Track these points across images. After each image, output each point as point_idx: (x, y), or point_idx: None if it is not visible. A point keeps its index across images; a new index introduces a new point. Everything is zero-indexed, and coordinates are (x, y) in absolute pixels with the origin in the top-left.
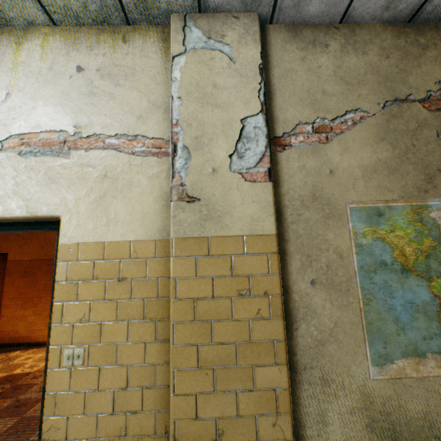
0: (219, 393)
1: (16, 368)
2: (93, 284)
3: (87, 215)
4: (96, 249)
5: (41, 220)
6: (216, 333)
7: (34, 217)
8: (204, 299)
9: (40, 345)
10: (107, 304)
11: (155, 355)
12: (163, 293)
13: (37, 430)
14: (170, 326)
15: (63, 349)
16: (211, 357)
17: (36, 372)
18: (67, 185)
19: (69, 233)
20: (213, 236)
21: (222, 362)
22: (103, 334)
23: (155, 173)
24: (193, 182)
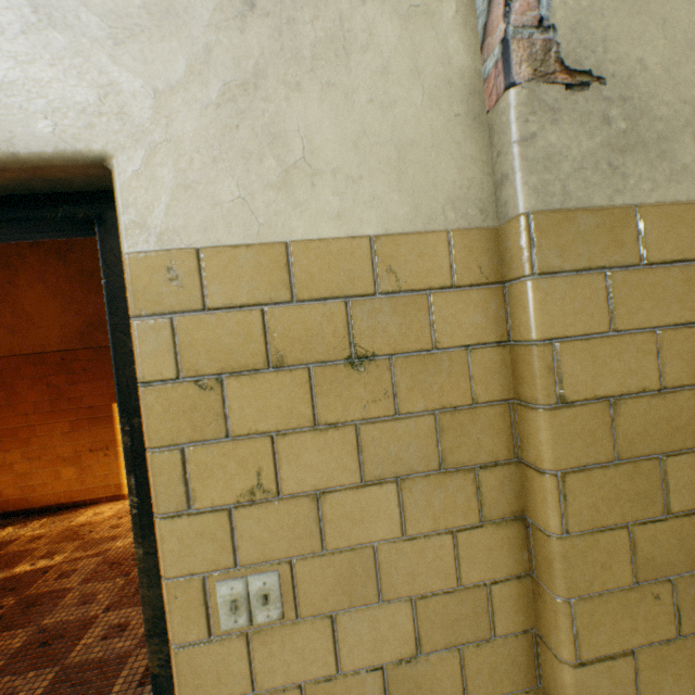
0: (688, 640)
1: (18, 563)
2: (270, 381)
3: (209, 150)
4: (259, 269)
5: (31, 183)
6: (672, 489)
7: (5, 161)
8: (636, 396)
9: (53, 511)
10: (324, 438)
11: (482, 561)
12: (487, 392)
13: (107, 692)
14: (542, 483)
15: (208, 583)
16: (663, 554)
17: (61, 565)
18: (109, 36)
19: (154, 218)
20: (649, 204)
21: (691, 560)
22: (325, 526)
23: (420, 1)
24: (579, 18)
